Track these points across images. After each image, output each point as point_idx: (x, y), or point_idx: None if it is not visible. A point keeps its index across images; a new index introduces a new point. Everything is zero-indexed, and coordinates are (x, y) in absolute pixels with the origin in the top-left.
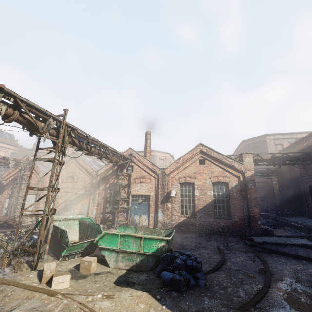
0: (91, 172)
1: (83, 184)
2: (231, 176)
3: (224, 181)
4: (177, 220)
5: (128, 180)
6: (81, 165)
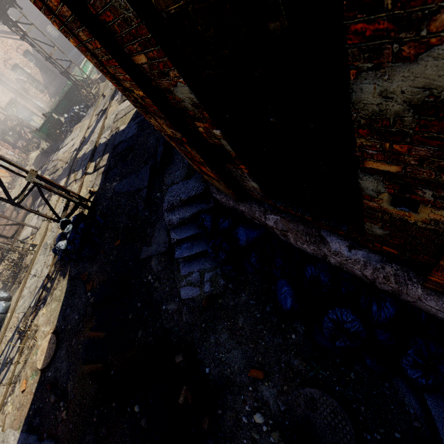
0: None
1: None
2: (23, 43)
3: (26, 49)
4: (48, 100)
5: None
6: None
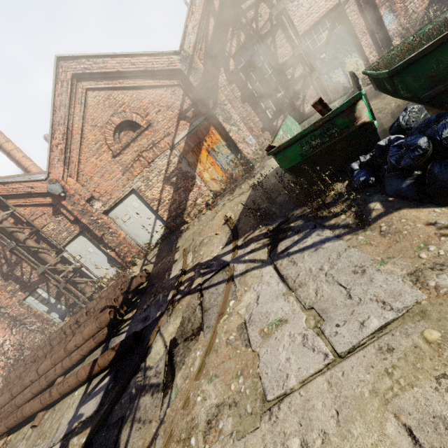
0: (168, 65)
1: (171, 114)
2: None
3: None
4: (420, 7)
5: (270, 8)
6: (119, 74)
